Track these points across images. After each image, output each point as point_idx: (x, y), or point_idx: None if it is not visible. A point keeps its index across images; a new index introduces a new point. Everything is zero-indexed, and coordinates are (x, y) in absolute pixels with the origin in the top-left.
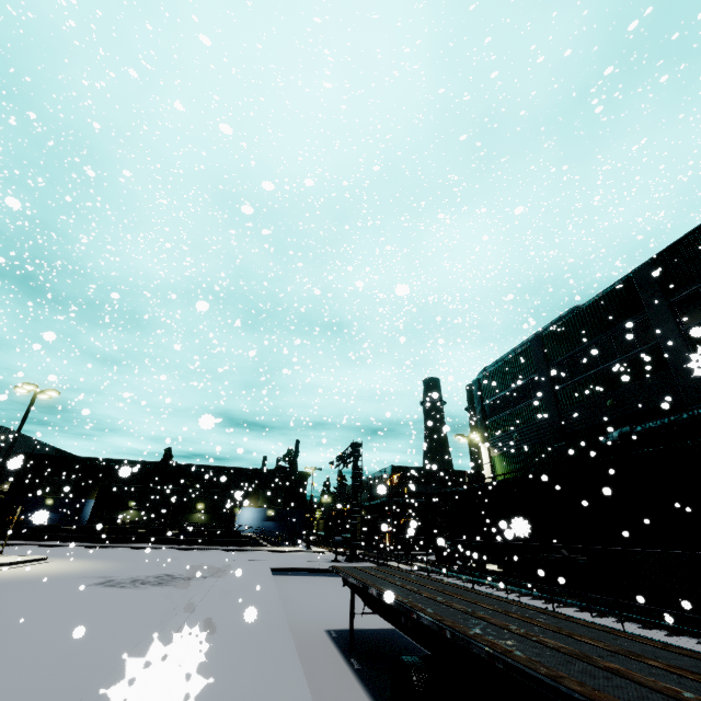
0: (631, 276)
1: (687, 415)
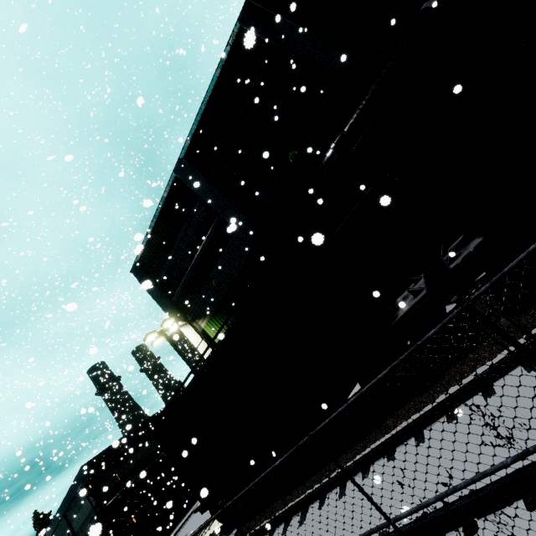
0: (239, 28)
1: (390, 65)
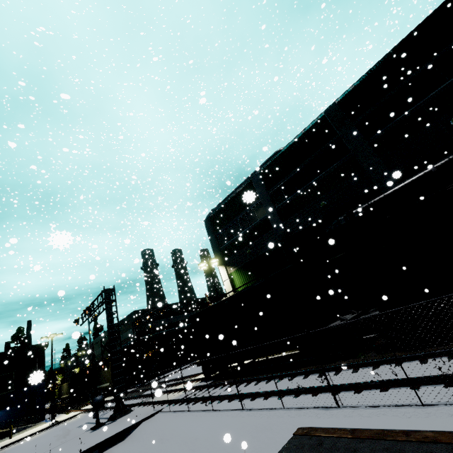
0: (323, 115)
1: (395, 189)
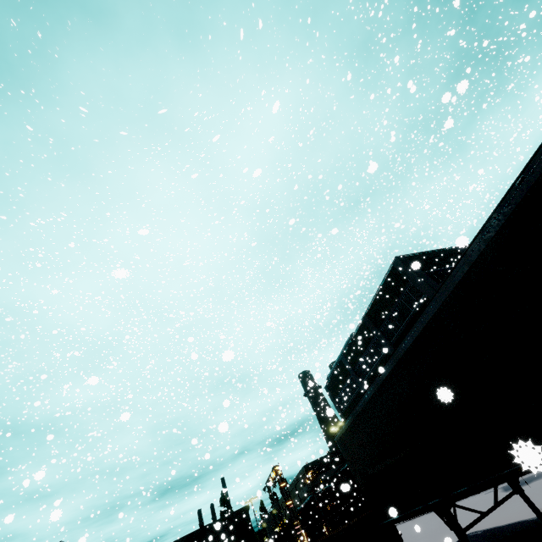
0: (363, 320)
1: None
